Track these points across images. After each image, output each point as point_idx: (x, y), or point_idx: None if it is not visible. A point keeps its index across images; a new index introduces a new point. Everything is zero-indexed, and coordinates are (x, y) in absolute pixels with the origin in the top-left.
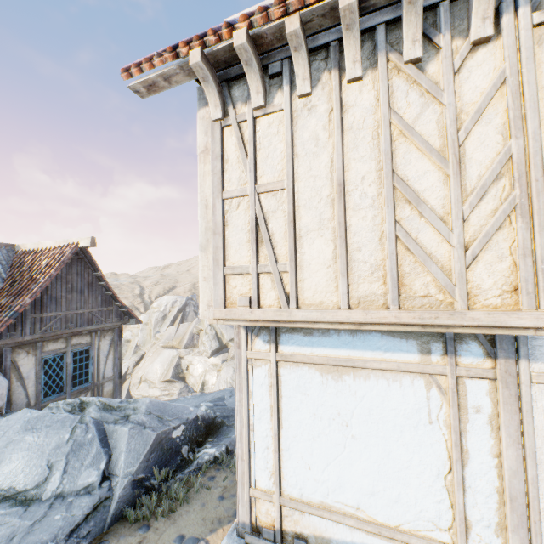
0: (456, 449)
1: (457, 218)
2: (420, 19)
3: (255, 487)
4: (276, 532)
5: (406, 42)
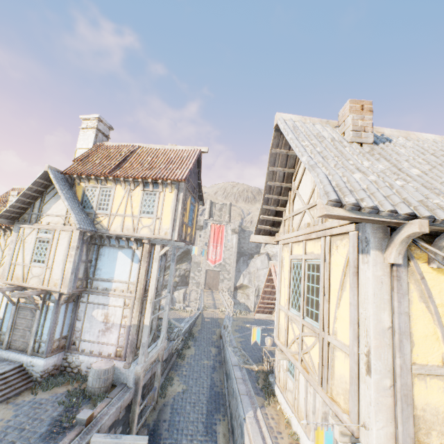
0: (2, 299)
1: (1, 261)
2: (3, 230)
3: None
4: None
5: (2, 232)
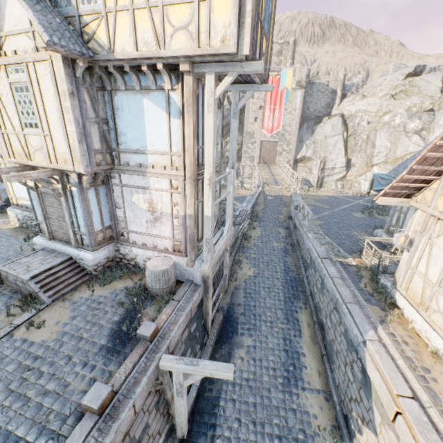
0: None
1: None
2: None
3: (12, 195)
4: (17, 204)
5: None
